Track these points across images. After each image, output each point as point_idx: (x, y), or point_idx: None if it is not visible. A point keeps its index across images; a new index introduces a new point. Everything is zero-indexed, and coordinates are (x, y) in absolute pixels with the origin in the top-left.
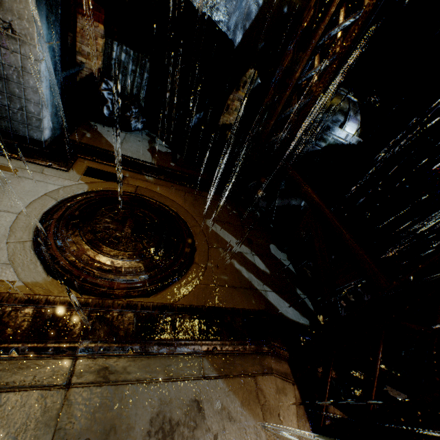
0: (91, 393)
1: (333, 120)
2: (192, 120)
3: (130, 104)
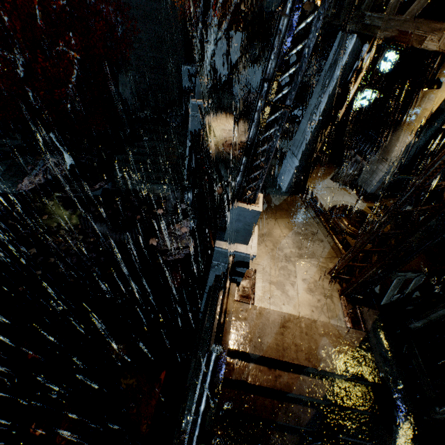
0: (314, 221)
1: None
2: None
3: None
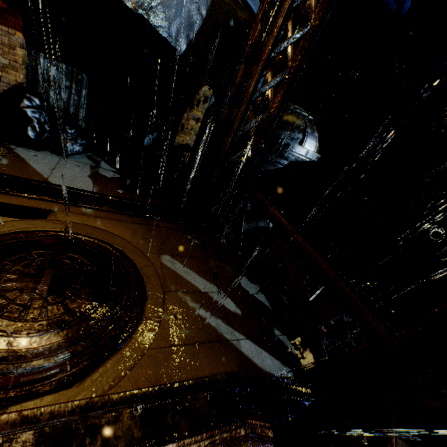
0: None
1: (292, 137)
2: (145, 141)
3: (63, 124)
